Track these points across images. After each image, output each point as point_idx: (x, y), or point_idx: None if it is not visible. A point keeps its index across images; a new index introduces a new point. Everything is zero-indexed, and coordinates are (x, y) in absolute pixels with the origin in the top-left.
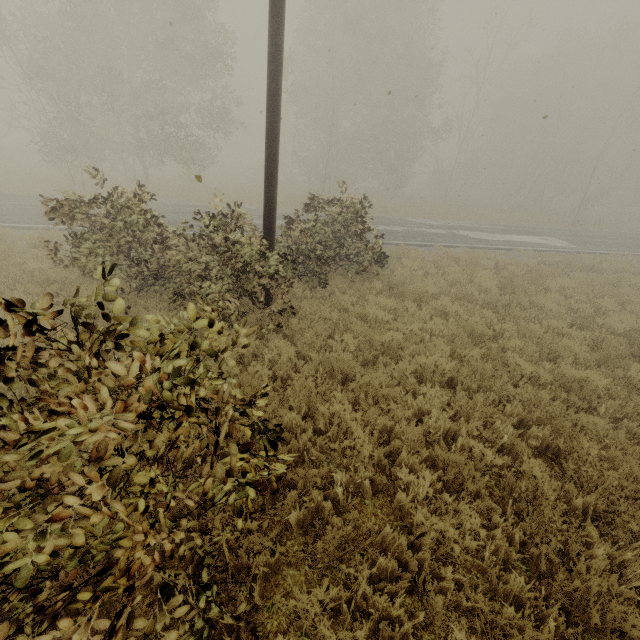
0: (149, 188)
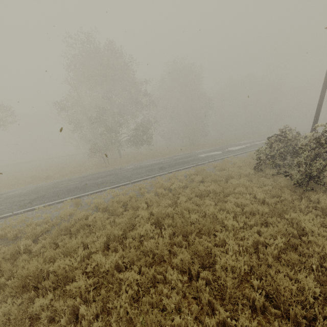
0: (130, 158)
